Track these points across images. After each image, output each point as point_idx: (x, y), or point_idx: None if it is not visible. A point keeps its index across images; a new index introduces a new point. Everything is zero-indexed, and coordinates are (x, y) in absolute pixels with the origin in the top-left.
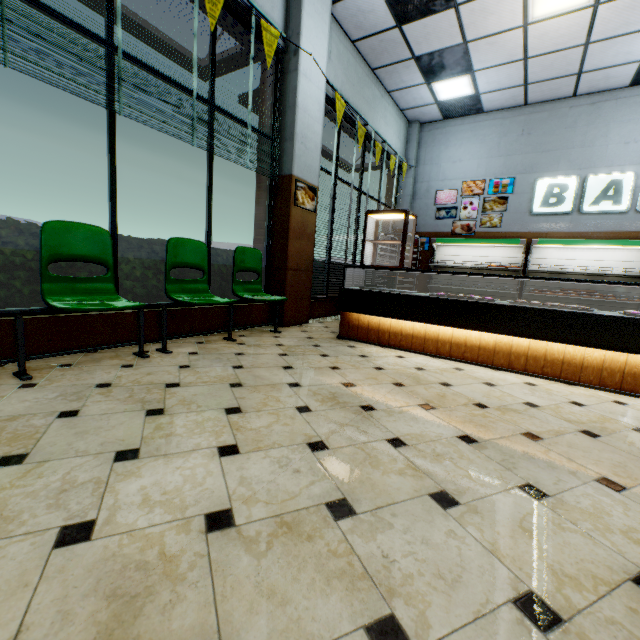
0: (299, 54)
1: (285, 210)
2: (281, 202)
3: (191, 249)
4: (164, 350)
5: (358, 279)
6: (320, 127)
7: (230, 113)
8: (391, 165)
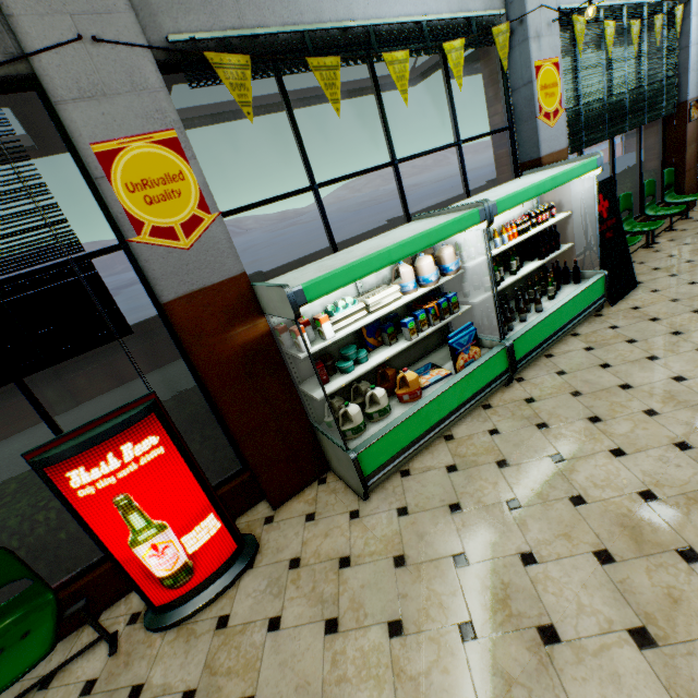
0: (690, 3)
1: (680, 130)
2: (675, 125)
3: (648, 186)
4: (653, 243)
5: None
6: None
7: (656, 88)
8: None
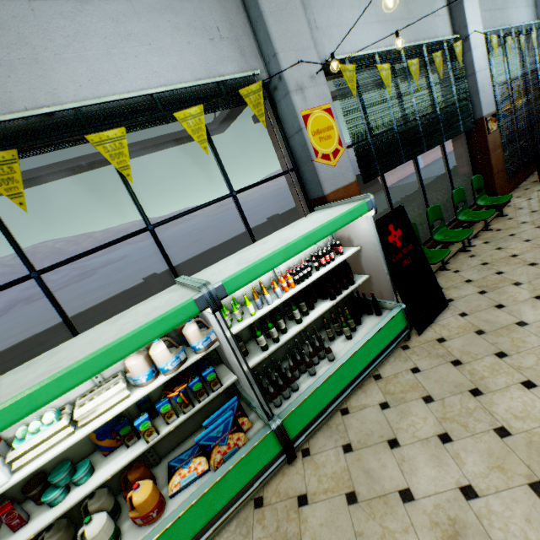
0: (469, 39)
1: (482, 141)
2: (477, 137)
3: (457, 194)
4: (470, 246)
5: (527, 151)
6: (487, 70)
7: (450, 111)
8: (532, 41)
